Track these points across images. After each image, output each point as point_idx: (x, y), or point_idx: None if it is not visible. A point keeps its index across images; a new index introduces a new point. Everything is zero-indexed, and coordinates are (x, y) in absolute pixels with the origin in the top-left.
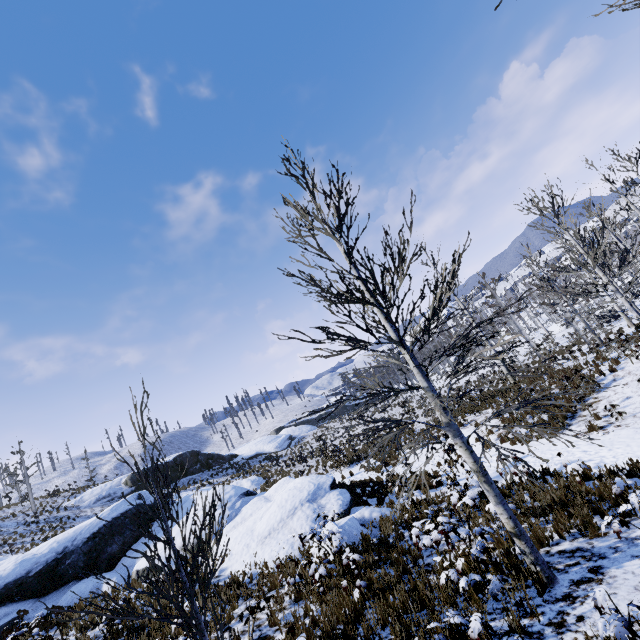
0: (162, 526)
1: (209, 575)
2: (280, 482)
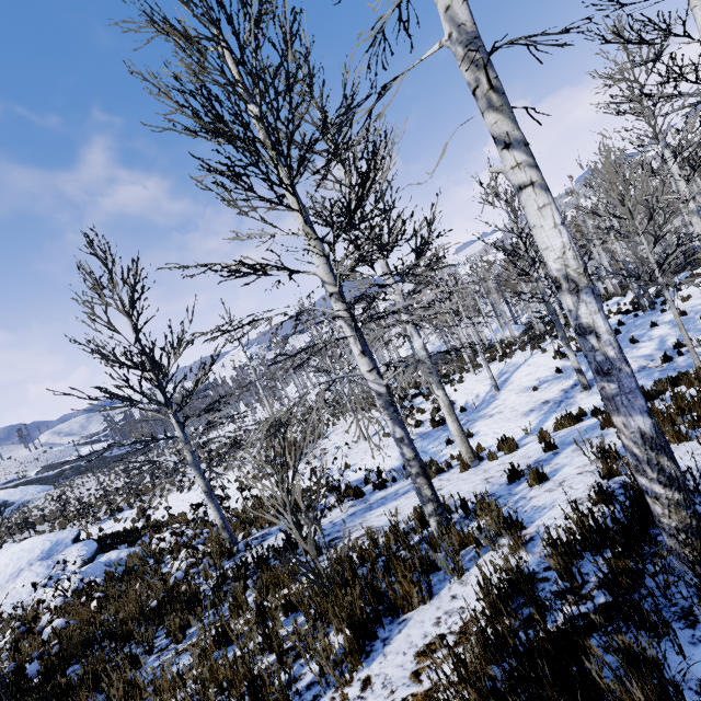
0: None
1: None
2: None
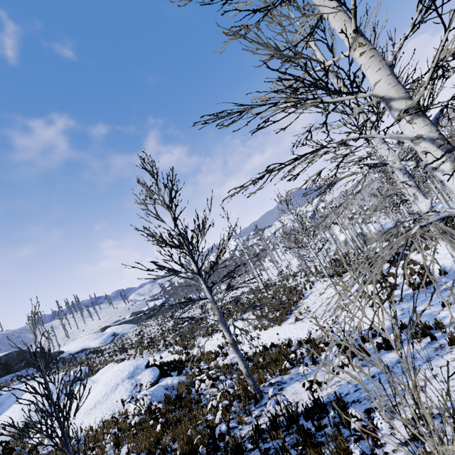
0: (42, 386)
1: (37, 447)
2: (106, 367)
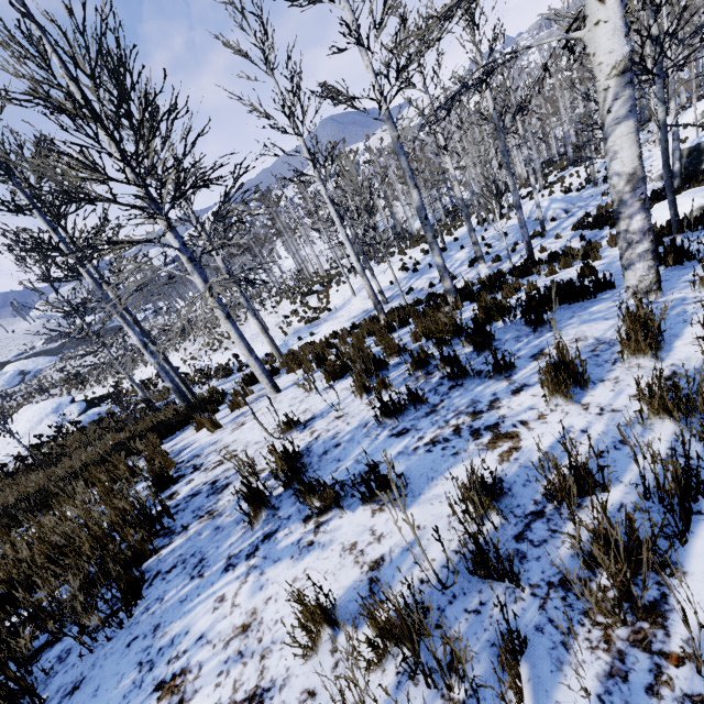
0: None
1: None
2: (23, 409)
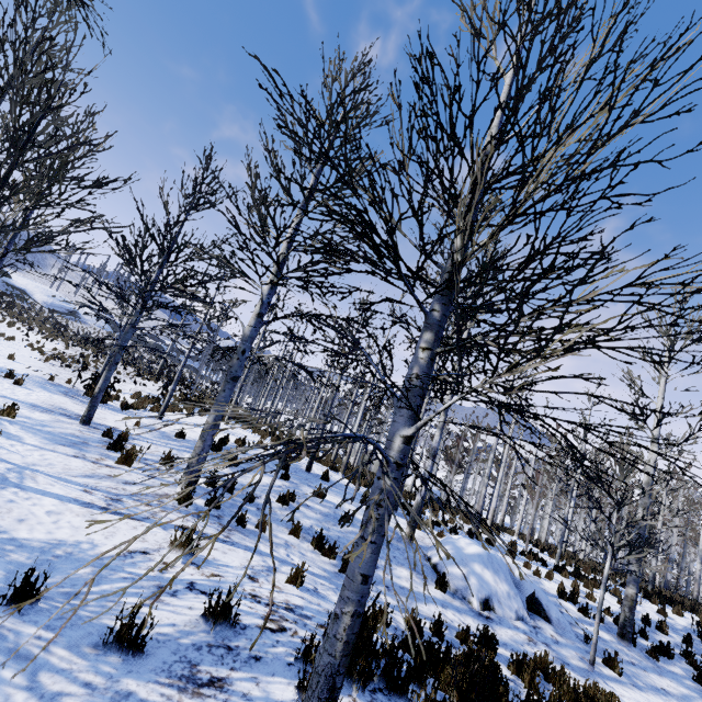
0: None
1: None
2: None
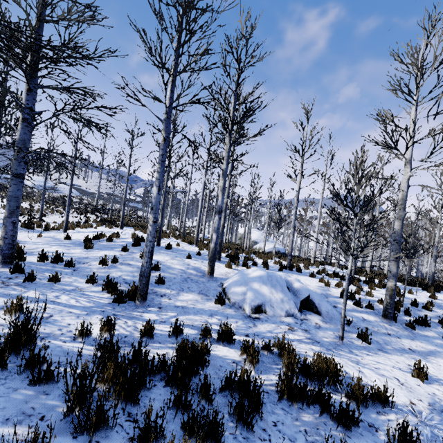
0: None
1: None
2: None
